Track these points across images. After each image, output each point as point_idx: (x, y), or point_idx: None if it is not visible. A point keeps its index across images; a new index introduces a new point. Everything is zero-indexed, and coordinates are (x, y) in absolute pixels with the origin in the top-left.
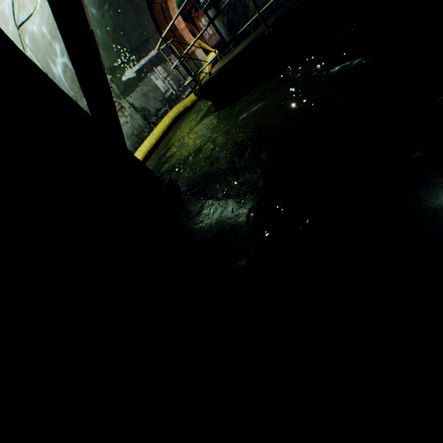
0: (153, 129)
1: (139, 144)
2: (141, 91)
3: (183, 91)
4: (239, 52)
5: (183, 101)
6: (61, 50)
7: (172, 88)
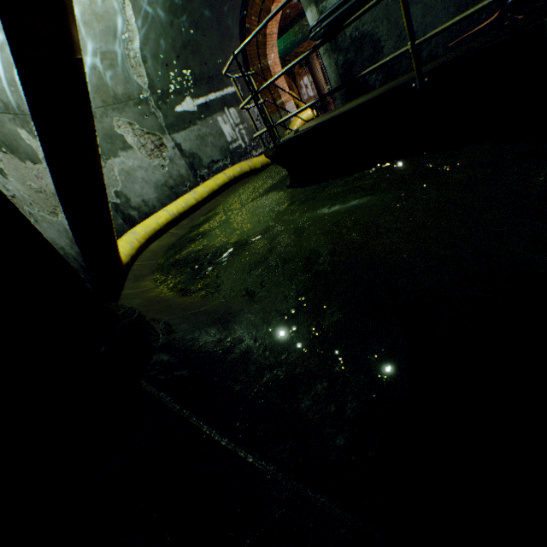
0: (199, 184)
1: (171, 199)
2: (198, 131)
3: (255, 147)
4: (353, 107)
5: (252, 159)
6: (93, 45)
7: (241, 139)
